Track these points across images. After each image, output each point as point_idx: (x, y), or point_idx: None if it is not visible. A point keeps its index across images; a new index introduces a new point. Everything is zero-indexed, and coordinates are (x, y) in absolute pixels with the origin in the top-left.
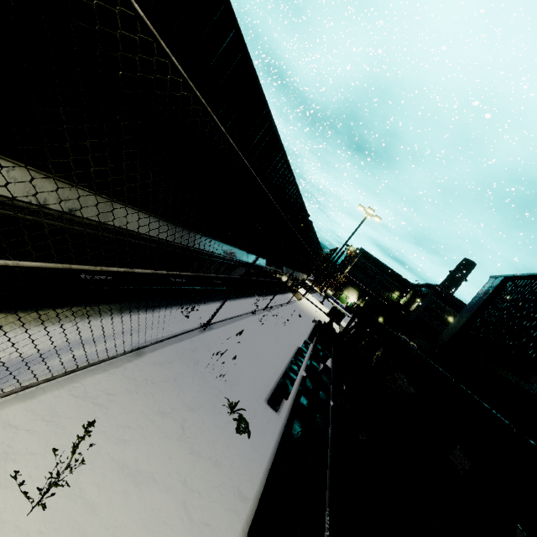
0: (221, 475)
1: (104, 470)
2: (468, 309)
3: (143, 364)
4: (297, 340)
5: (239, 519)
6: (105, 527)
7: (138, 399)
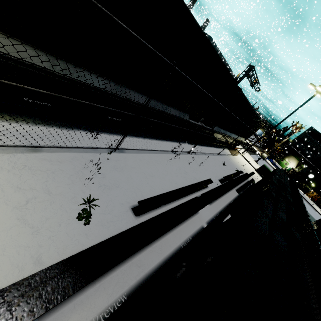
0: (32, 240)
1: None
2: None
3: (32, 157)
4: (206, 178)
5: (19, 275)
6: None
7: (4, 175)
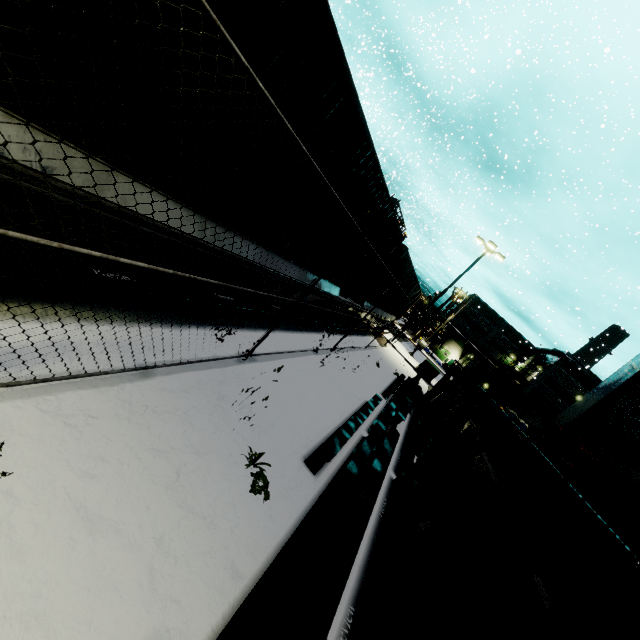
0: (214, 540)
1: (52, 507)
2: (603, 387)
3: (147, 387)
4: (367, 392)
5: (223, 601)
6: (29, 579)
7: (127, 428)
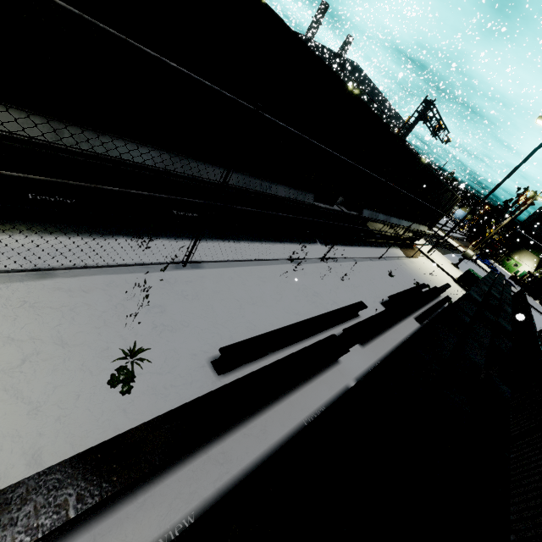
0: (27, 425)
1: None
2: None
3: (38, 287)
4: (357, 300)
5: None
6: None
7: None
